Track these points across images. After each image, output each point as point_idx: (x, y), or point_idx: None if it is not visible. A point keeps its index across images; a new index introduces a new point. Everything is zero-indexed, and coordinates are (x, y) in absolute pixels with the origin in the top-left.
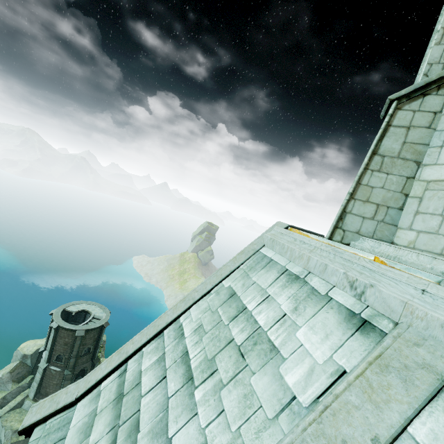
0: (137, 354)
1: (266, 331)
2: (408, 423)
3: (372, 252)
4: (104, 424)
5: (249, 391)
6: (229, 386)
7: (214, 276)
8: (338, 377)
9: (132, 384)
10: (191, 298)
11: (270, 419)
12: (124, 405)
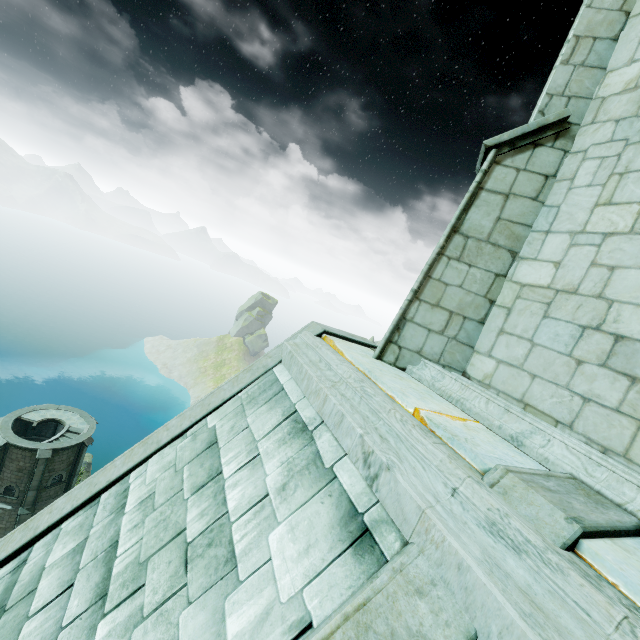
0: (51, 532)
1: (231, 523)
2: None
3: (432, 387)
4: None
5: (171, 638)
6: (148, 622)
7: (199, 405)
8: (297, 635)
9: (24, 591)
10: (156, 441)
11: None
12: None
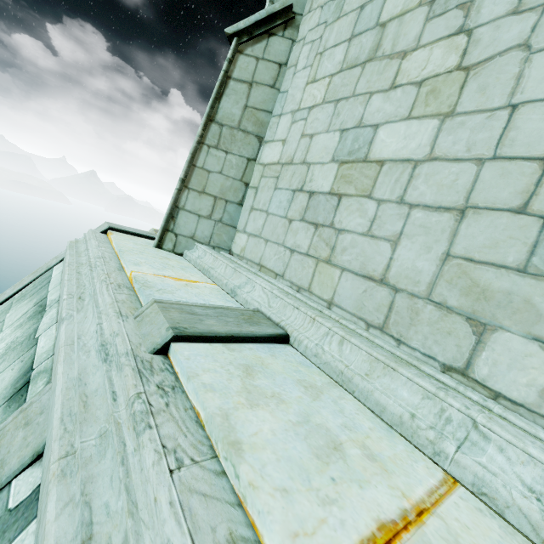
0: None
1: None
2: None
3: (195, 264)
4: None
5: None
6: None
7: None
8: None
9: None
10: None
11: None
12: None
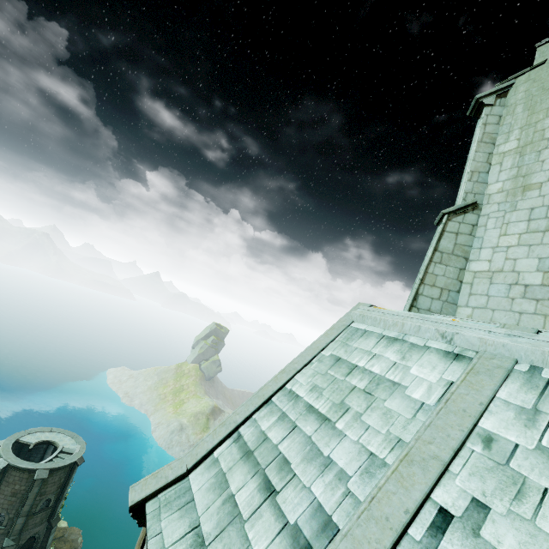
0: (247, 421)
1: (384, 375)
2: (496, 393)
3: None
4: (242, 474)
5: (386, 410)
6: (367, 413)
7: (310, 349)
8: (449, 386)
9: (258, 441)
10: (292, 369)
11: (410, 418)
12: (259, 456)
